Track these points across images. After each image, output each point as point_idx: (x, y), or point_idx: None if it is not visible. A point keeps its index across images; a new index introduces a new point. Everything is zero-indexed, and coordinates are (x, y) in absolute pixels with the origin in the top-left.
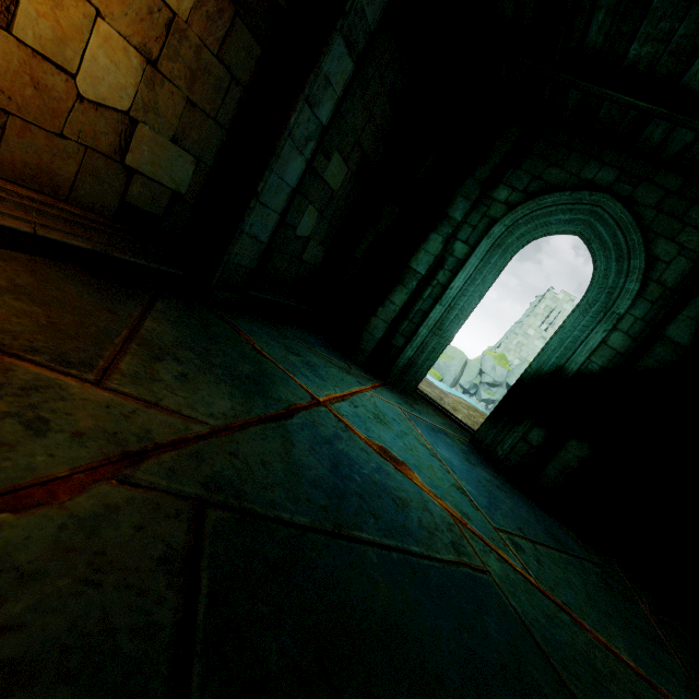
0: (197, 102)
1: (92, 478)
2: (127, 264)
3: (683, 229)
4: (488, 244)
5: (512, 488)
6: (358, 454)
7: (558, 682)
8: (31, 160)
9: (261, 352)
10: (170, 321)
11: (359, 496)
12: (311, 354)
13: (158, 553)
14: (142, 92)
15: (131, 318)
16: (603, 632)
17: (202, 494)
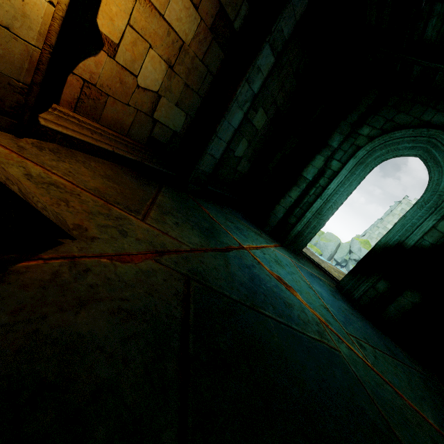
0: (189, 84)
1: (145, 257)
2: (149, 168)
3: None
4: (354, 162)
5: (363, 317)
6: (265, 277)
7: (378, 412)
8: (114, 116)
9: (213, 218)
10: (169, 197)
11: (265, 295)
12: (239, 223)
13: (173, 291)
14: (165, 81)
15: (152, 194)
16: (416, 404)
17: (189, 274)
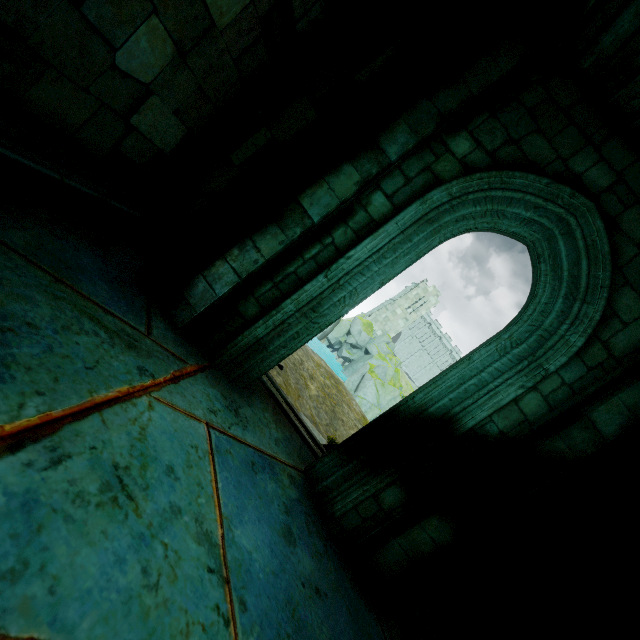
0: None
1: None
2: None
3: None
4: (419, 212)
5: (338, 573)
6: None
7: None
8: None
9: None
10: None
11: None
12: (45, 296)
13: None
14: None
15: None
16: None
17: None
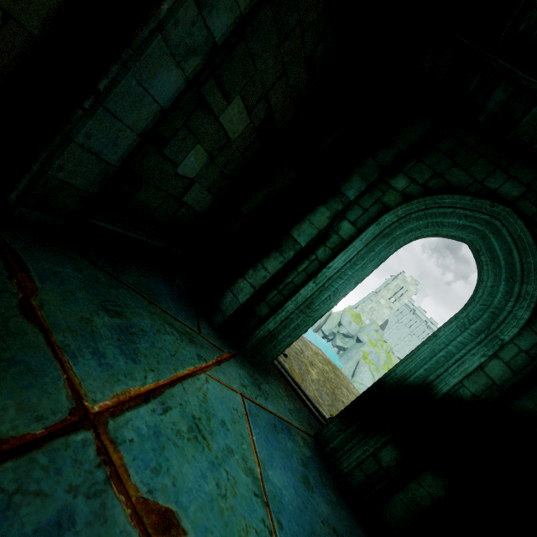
0: None
1: None
2: None
3: None
4: (376, 230)
5: (351, 522)
6: None
7: None
8: None
9: (34, 311)
10: None
11: None
12: (146, 312)
13: None
14: None
15: None
16: None
17: None
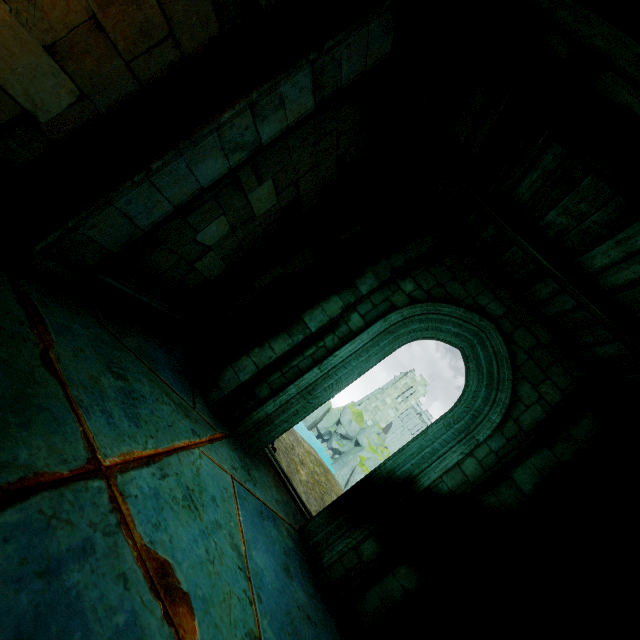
0: (107, 27)
1: None
2: None
3: (544, 381)
4: (383, 326)
5: (325, 615)
6: (104, 593)
7: None
8: None
9: (52, 363)
10: None
11: None
12: (146, 379)
13: None
14: None
15: None
16: None
17: None
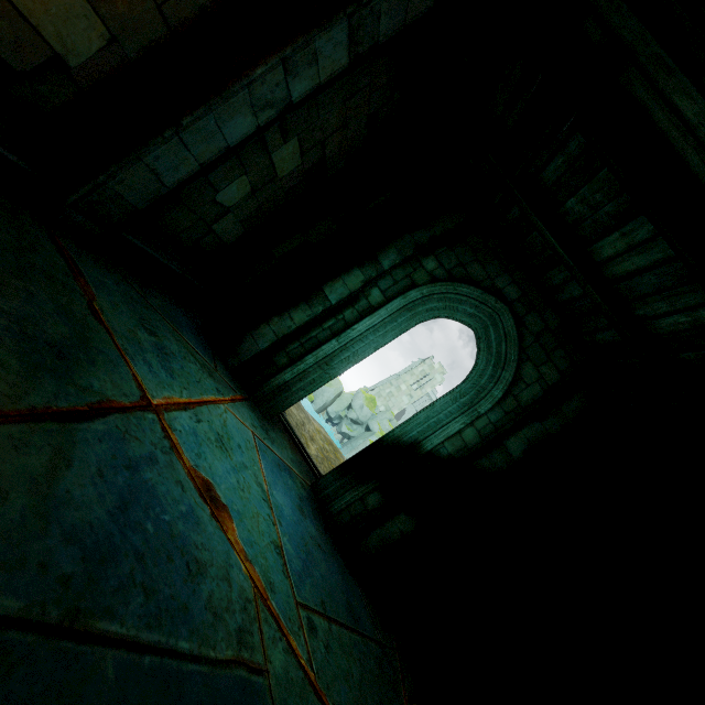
0: None
1: None
2: None
3: (546, 362)
4: (402, 303)
5: (333, 548)
6: (169, 490)
7: None
8: None
9: (98, 314)
10: None
11: (139, 557)
12: (173, 338)
13: None
14: None
15: None
16: None
17: None
